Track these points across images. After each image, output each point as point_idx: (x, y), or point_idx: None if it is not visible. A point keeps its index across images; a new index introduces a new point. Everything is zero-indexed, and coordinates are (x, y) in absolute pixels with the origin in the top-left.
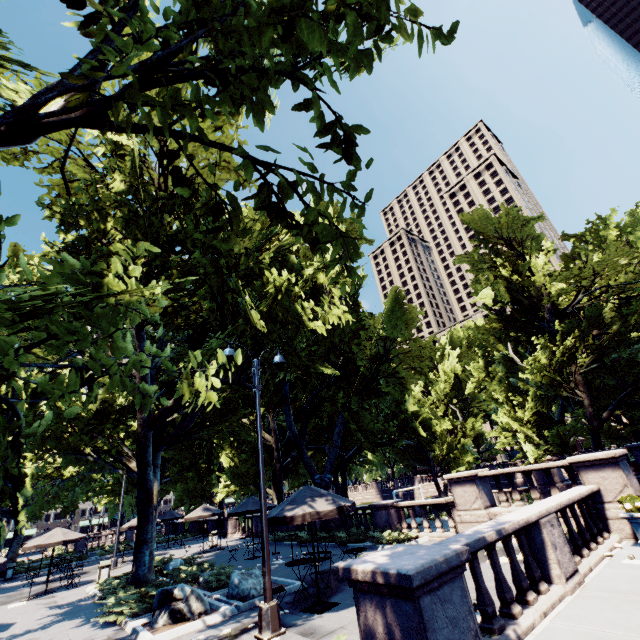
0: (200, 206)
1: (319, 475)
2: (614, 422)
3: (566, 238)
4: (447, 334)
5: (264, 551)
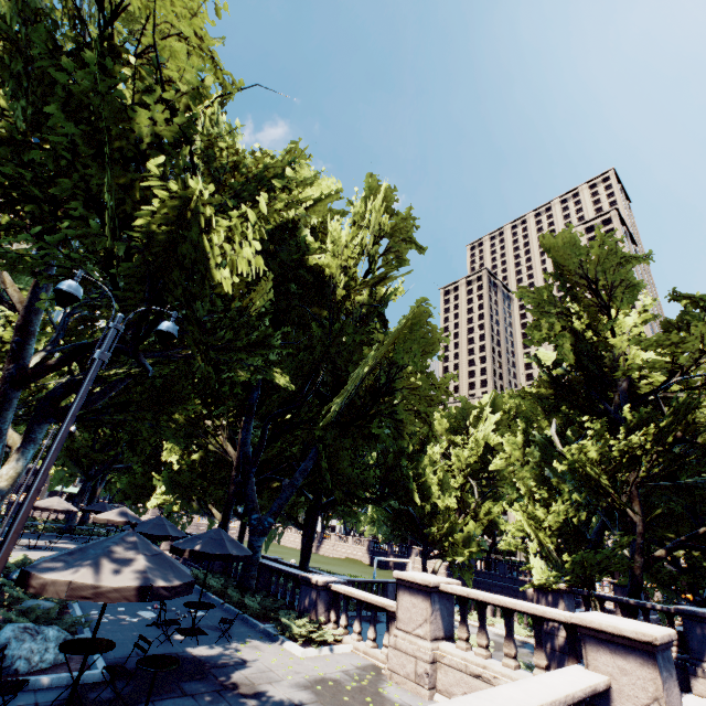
0: (147, 89)
1: (259, 515)
2: (668, 562)
3: (676, 297)
4: (492, 394)
5: None
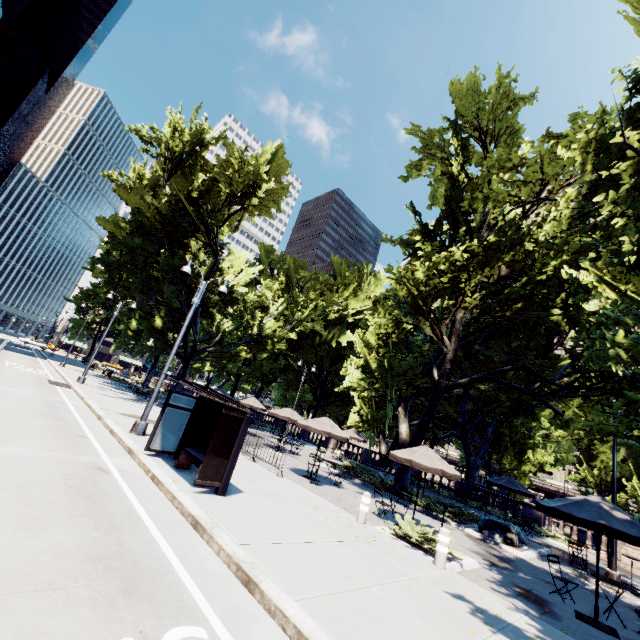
0: None
1: (473, 458)
2: None
3: None
4: None
5: (615, 542)
